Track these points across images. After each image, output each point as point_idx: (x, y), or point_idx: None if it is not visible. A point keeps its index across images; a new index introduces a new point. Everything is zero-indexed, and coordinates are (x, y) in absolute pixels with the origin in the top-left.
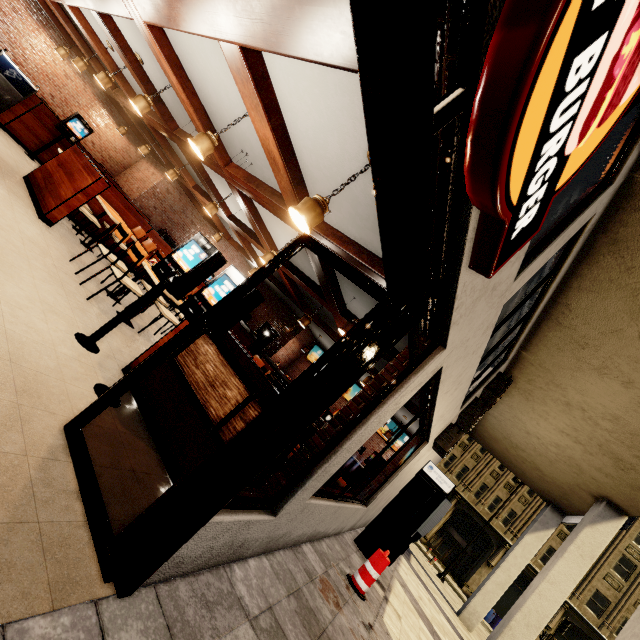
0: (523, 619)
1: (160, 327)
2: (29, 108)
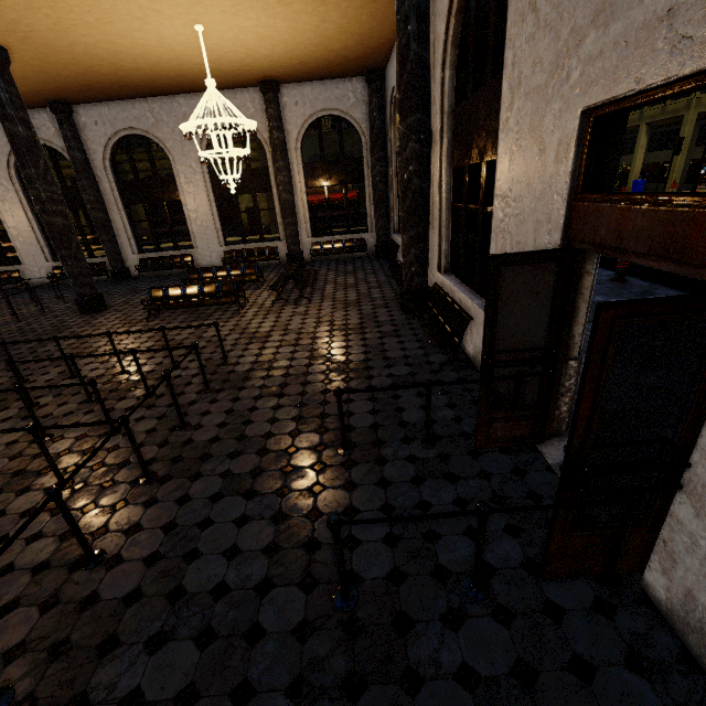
0: None
1: (703, 184)
2: None
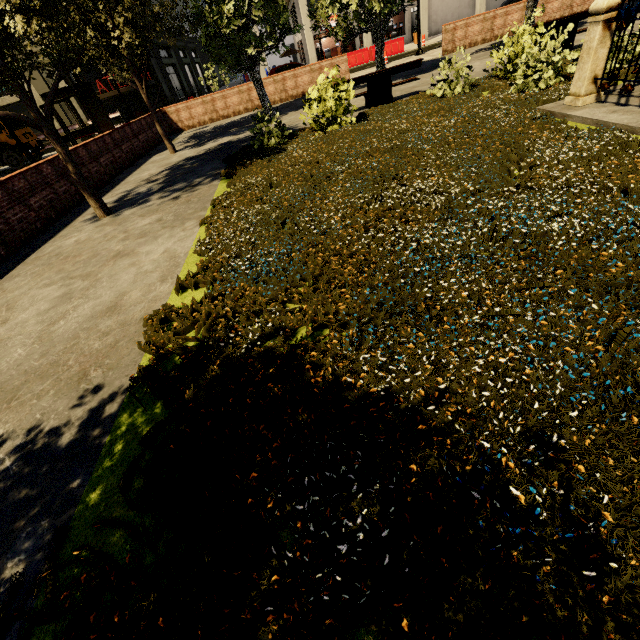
0: (477, 0)
1: None
2: (332, 52)
